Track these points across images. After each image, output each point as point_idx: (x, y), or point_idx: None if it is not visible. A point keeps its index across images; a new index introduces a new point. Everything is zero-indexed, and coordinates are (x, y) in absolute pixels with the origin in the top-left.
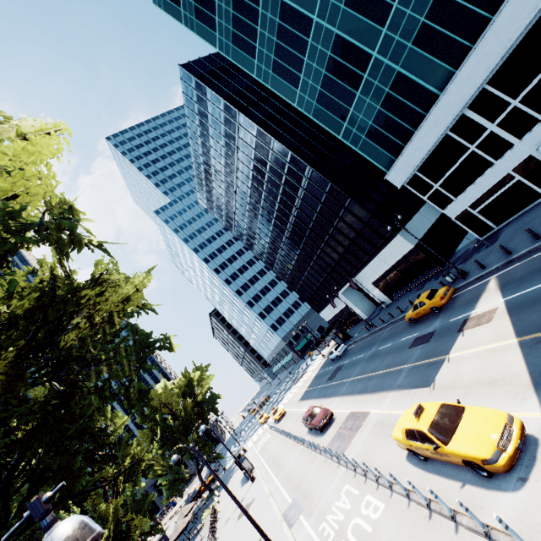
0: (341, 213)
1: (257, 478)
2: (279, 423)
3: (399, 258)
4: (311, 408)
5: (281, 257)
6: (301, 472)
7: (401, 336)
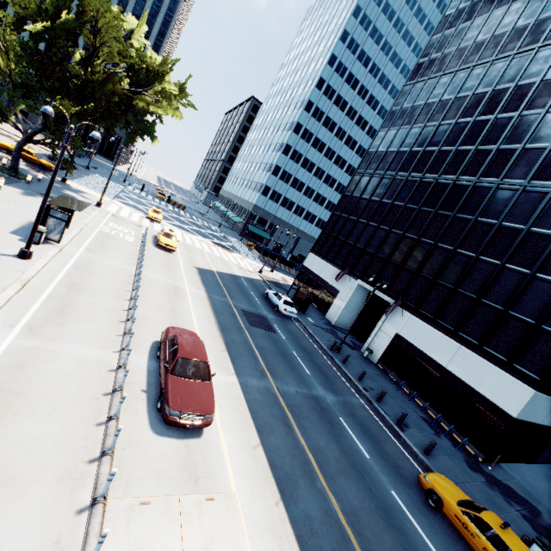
0: (548, 277)
1: (30, 263)
2: (155, 248)
3: (473, 386)
4: (199, 354)
5: (389, 177)
6: (26, 445)
7: (395, 481)
